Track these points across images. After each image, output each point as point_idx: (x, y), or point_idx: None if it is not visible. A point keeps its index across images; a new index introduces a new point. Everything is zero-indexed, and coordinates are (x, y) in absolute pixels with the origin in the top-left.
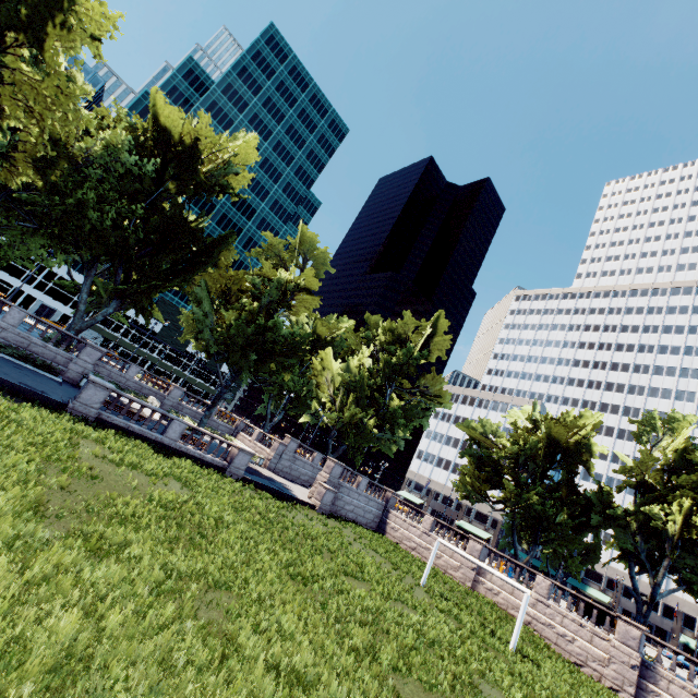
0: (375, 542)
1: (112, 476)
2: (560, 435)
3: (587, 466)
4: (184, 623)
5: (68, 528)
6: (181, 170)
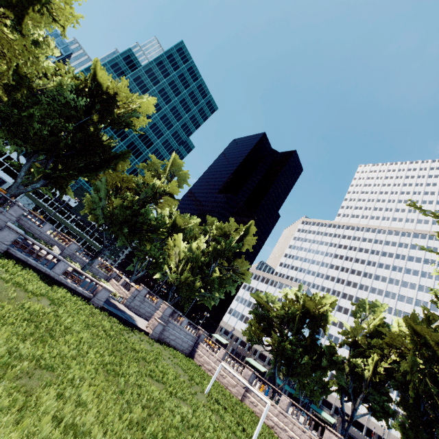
0: (184, 362)
1: None
2: (309, 307)
3: (323, 328)
4: (0, 381)
5: None
6: (103, 109)
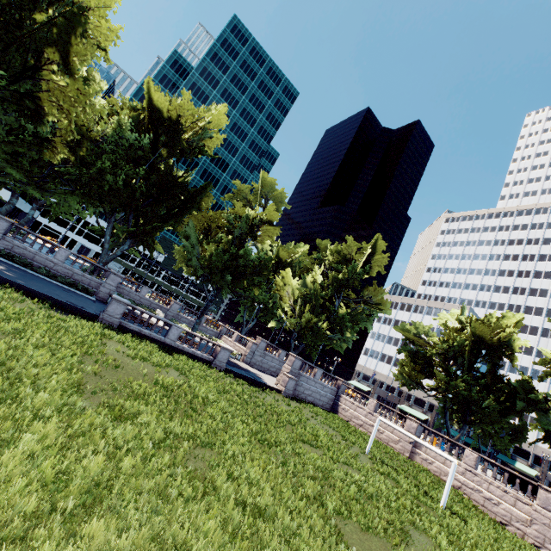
0: (329, 419)
1: (130, 366)
2: (484, 334)
3: (510, 359)
4: (176, 468)
5: (99, 401)
6: (170, 138)
